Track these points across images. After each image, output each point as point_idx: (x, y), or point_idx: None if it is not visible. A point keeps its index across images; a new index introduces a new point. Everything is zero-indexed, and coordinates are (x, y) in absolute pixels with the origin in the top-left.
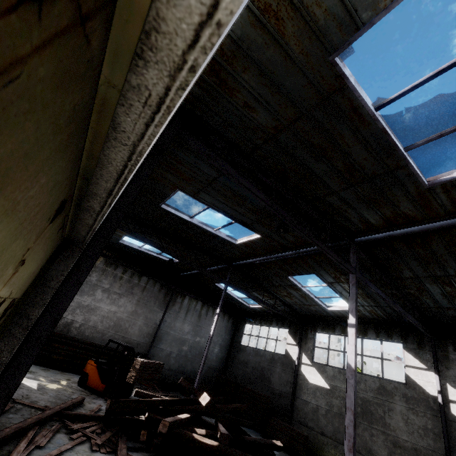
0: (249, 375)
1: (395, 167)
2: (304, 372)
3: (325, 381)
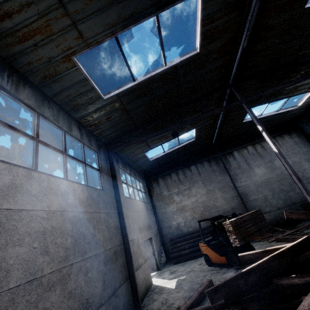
0: None
1: None
2: None
3: None
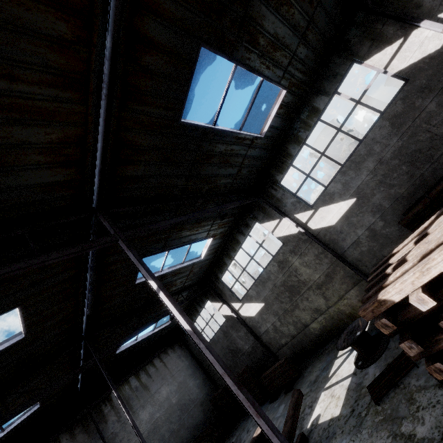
0: (228, 364)
1: None
2: (245, 314)
3: (258, 302)
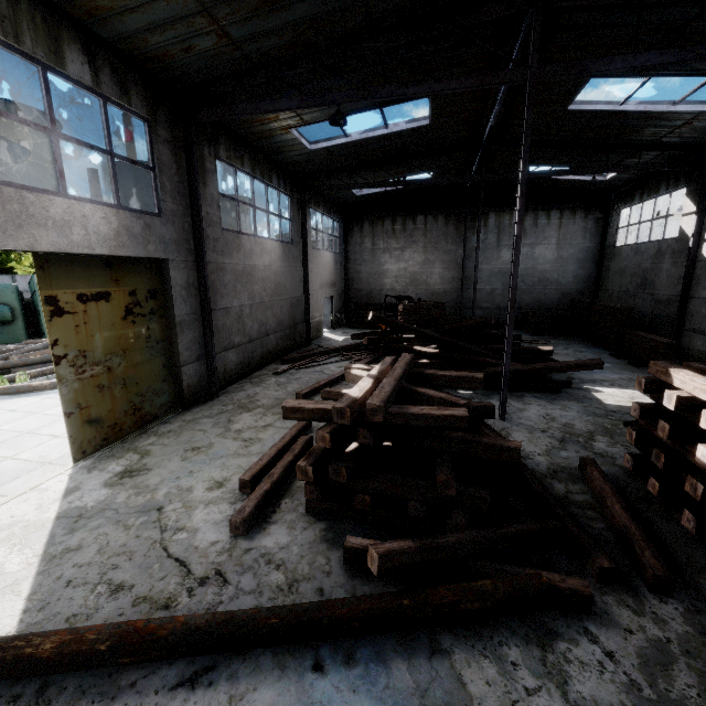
0: (626, 287)
1: None
2: None
3: None
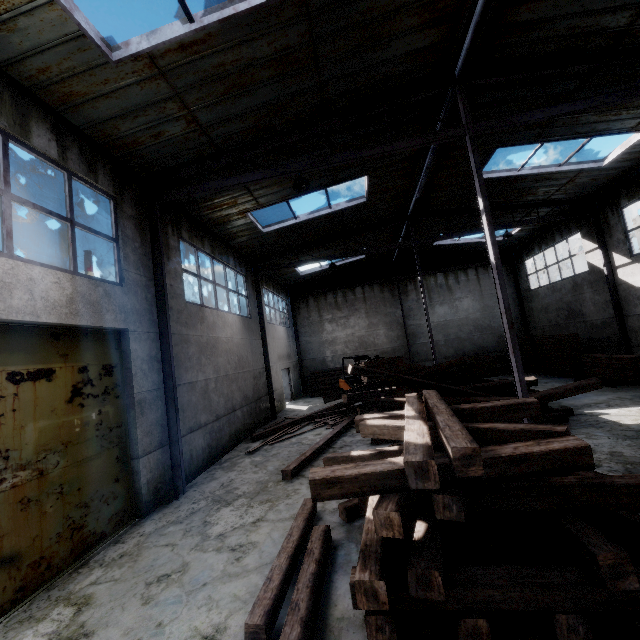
0: (556, 320)
1: (302, 6)
2: (624, 279)
3: None
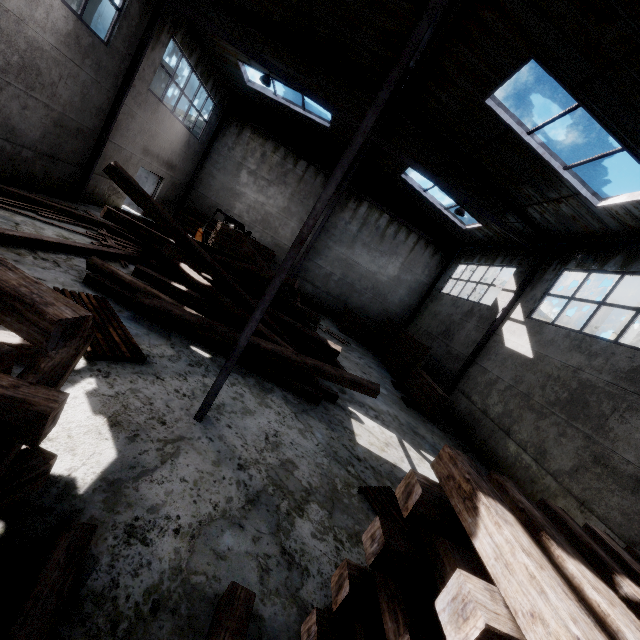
0: (432, 329)
1: None
2: (504, 332)
3: (532, 347)
